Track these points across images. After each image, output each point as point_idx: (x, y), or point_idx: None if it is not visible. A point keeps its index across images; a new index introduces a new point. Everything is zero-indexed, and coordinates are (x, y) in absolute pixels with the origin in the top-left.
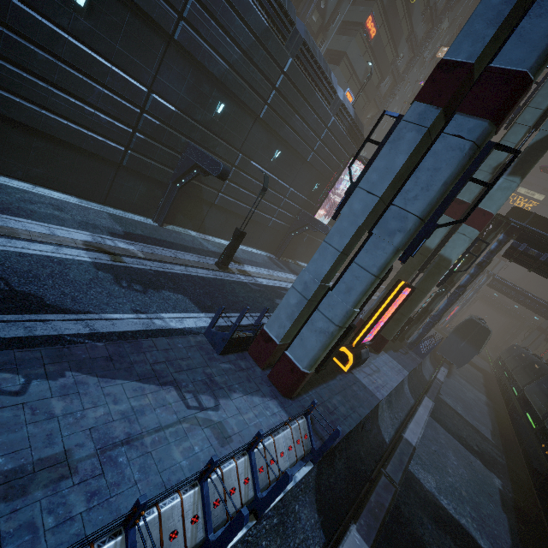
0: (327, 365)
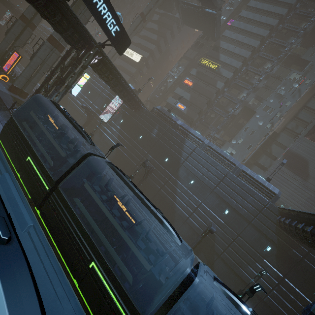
0: None
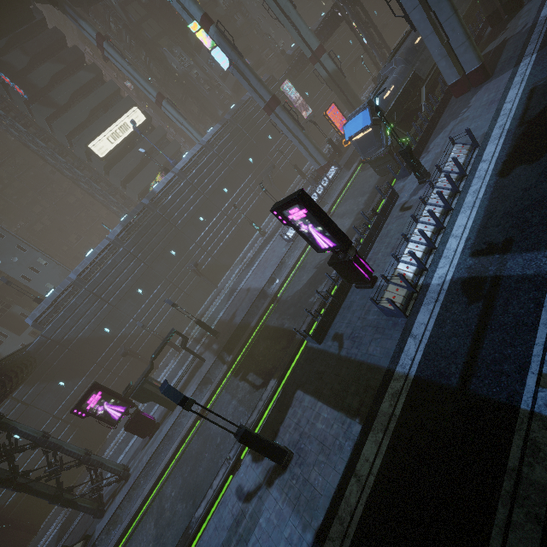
0: (341, 151)
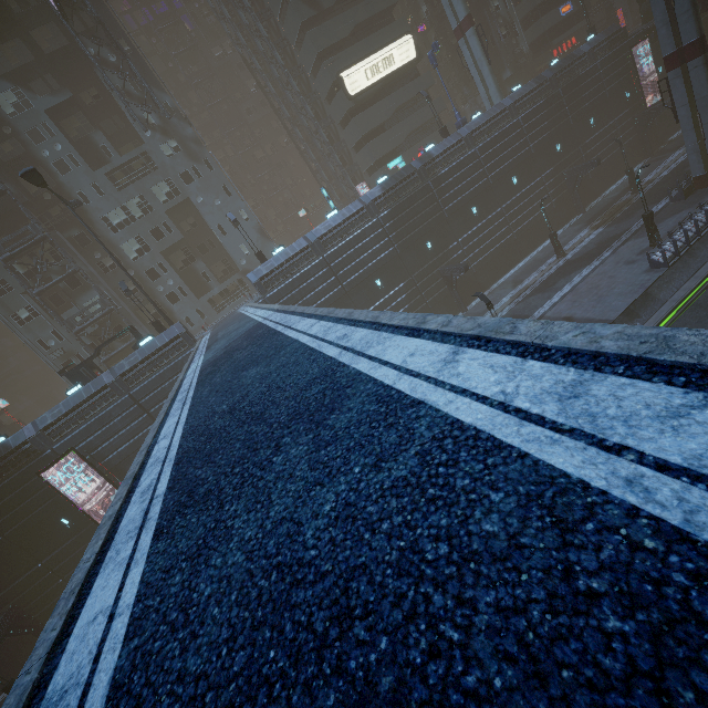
0: None
